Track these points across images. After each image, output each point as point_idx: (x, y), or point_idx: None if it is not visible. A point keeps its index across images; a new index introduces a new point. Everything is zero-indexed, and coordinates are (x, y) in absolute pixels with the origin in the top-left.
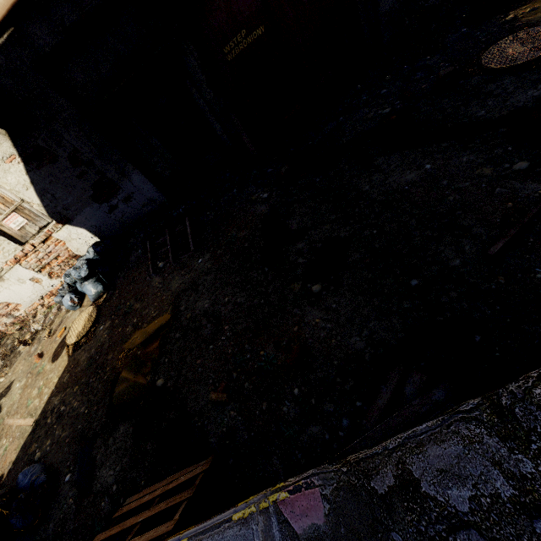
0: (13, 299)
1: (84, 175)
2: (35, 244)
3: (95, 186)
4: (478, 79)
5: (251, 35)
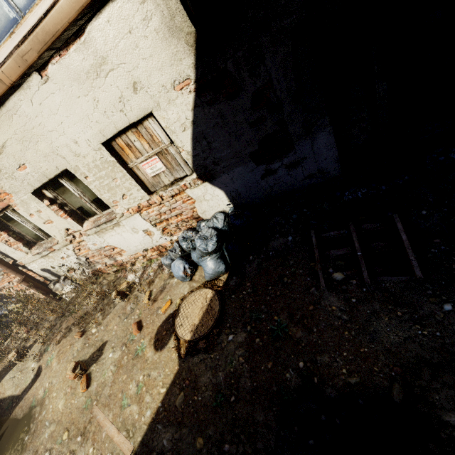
0: (121, 245)
1: (259, 123)
2: (163, 196)
3: (263, 140)
4: None
5: None
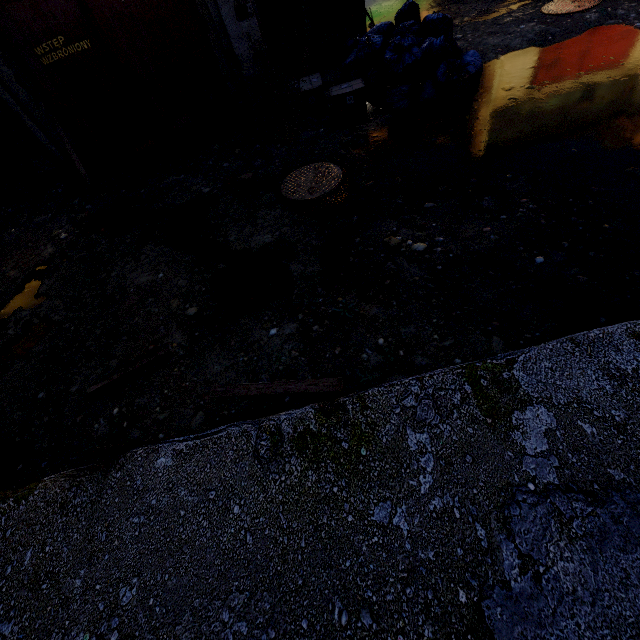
0: None
1: None
2: None
3: None
4: (269, 197)
5: (73, 46)
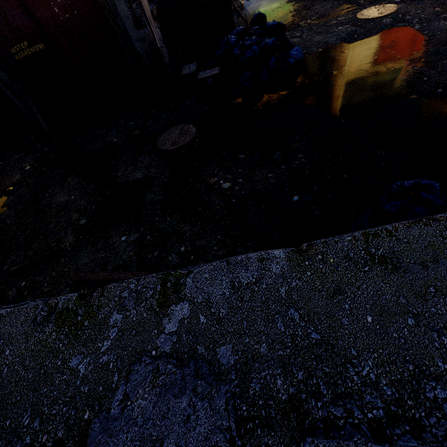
0: None
1: None
2: None
3: None
4: (149, 146)
5: (34, 47)
